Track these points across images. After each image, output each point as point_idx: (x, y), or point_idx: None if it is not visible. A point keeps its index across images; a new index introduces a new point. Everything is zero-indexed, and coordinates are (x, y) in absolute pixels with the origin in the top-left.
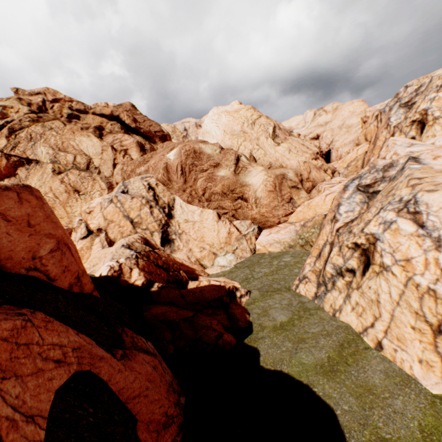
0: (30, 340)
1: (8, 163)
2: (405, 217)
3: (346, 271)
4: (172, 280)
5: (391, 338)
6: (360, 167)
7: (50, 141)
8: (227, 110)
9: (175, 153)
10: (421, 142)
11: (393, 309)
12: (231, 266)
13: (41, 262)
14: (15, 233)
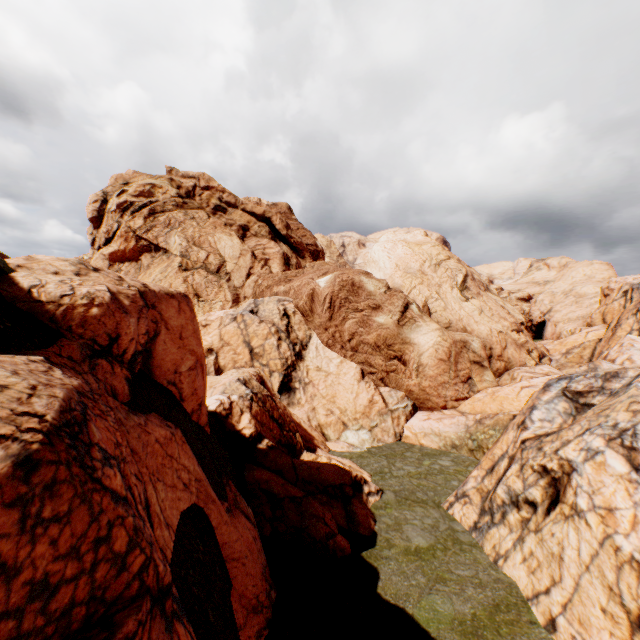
0: (173, 453)
1: (136, 245)
2: (617, 451)
3: (524, 501)
4: (284, 441)
5: (570, 618)
6: (587, 359)
7: (187, 232)
8: (407, 239)
9: (327, 280)
10: None
11: (579, 575)
12: (363, 448)
13: (179, 377)
14: (169, 343)
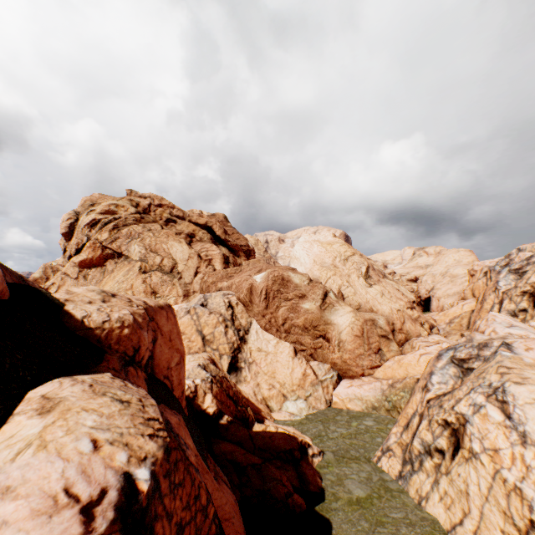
0: (182, 435)
1: (102, 254)
2: (494, 404)
3: (435, 450)
4: (239, 415)
5: None
6: (466, 326)
7: (145, 241)
8: (320, 239)
9: (262, 276)
10: (523, 324)
11: (482, 505)
12: (302, 415)
13: (171, 372)
14: (163, 345)
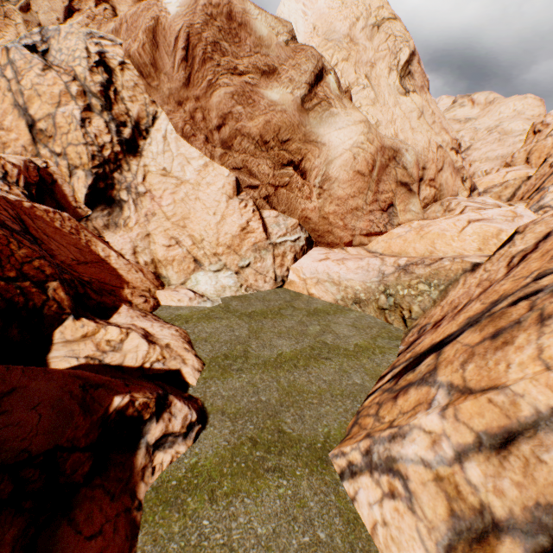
0: None
1: None
2: None
3: None
4: None
5: None
6: (506, 200)
7: None
8: None
9: (182, 1)
10: None
11: None
12: (219, 301)
13: None
14: None
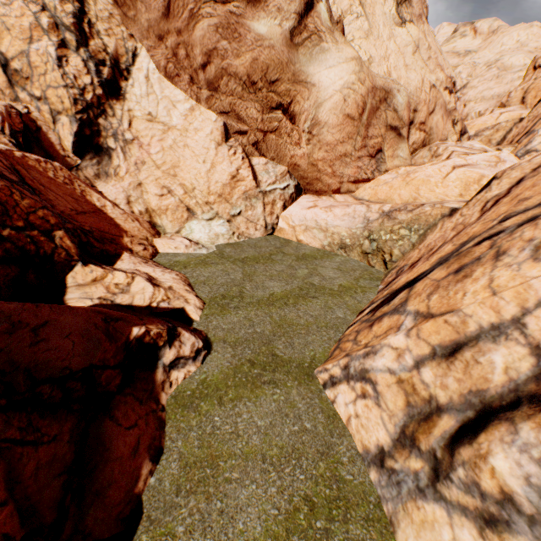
0: None
1: None
2: None
3: None
4: (2, 252)
5: None
6: (496, 144)
7: None
8: None
9: None
10: None
11: None
12: (213, 248)
13: None
14: None
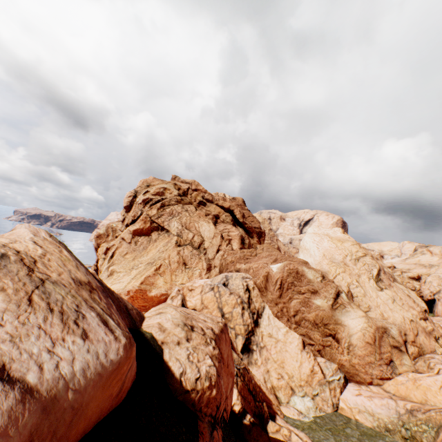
0: None
1: (150, 226)
2: None
3: None
4: (257, 412)
5: None
6: None
7: (182, 219)
8: (329, 234)
9: (278, 267)
10: None
11: None
12: (310, 417)
13: (227, 401)
14: (223, 374)
